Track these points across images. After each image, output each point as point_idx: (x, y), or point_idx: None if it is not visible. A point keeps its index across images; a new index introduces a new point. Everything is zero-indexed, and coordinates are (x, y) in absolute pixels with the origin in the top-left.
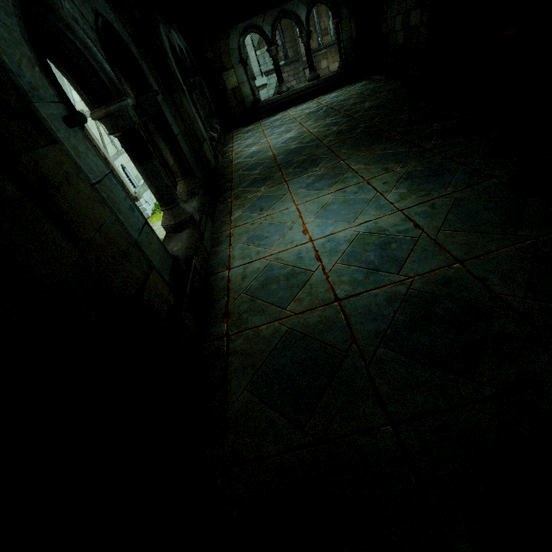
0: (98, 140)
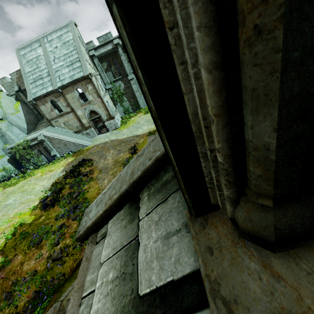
0: (97, 87)
